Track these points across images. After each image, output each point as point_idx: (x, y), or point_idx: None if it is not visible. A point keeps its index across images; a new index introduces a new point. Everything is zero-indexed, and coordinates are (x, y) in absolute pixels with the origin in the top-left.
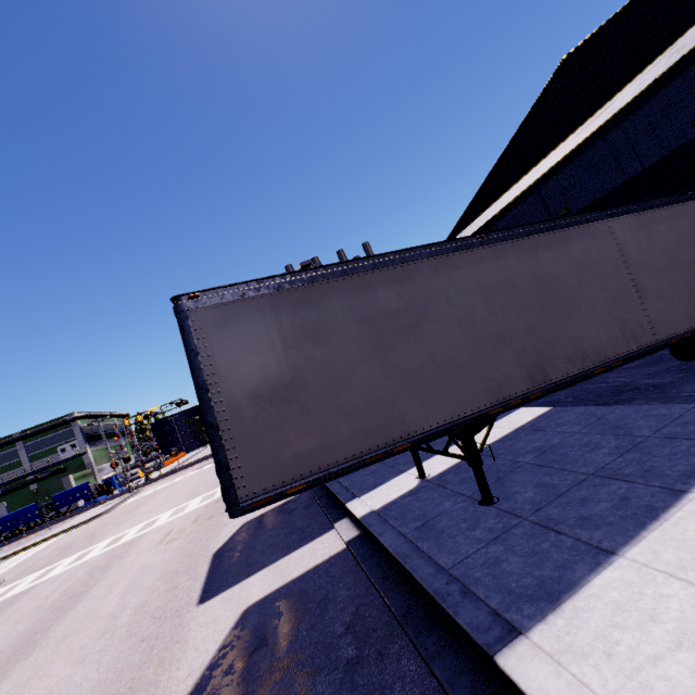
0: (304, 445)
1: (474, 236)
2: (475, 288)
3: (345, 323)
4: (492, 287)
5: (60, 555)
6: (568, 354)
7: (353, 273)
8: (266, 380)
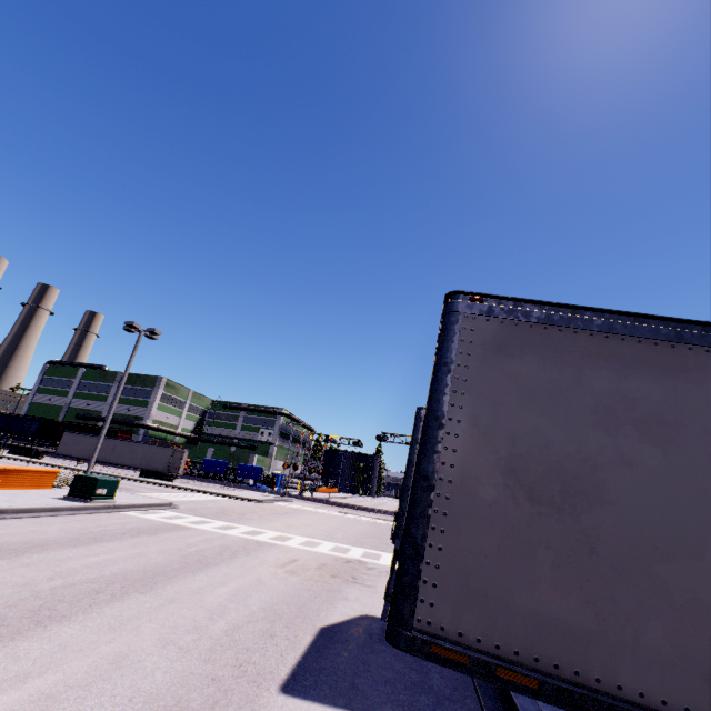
0: (560, 606)
1: None
2: None
3: None
4: None
5: (216, 514)
6: None
7: None
8: (534, 456)
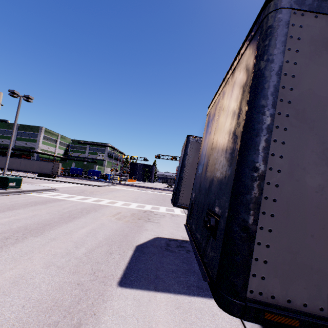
0: None
1: None
2: None
3: None
4: None
5: (78, 193)
6: None
7: None
8: None
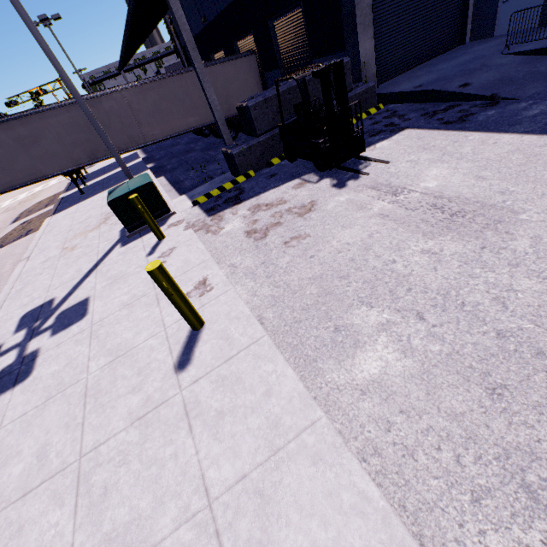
0: (8, 179)
1: (55, 103)
2: (60, 126)
3: (8, 141)
4: (68, 125)
5: None
6: (106, 149)
7: (4, 122)
8: None
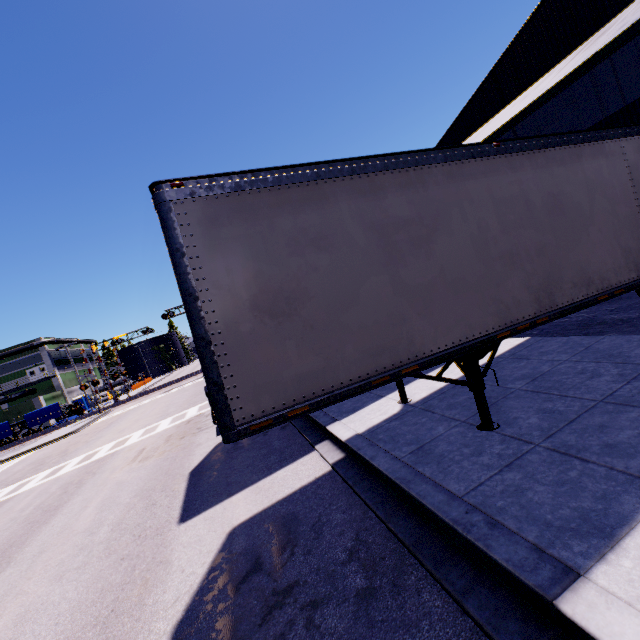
0: (307, 365)
1: (489, 143)
2: (489, 201)
3: (353, 229)
4: (506, 202)
5: (33, 470)
6: (574, 279)
7: (362, 172)
8: (264, 290)
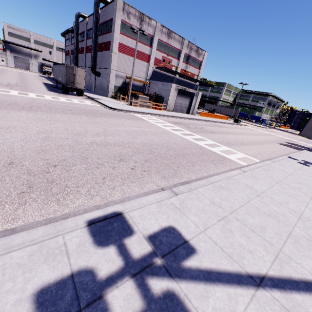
0: (309, 134)
1: None
2: None
3: None
4: None
5: (257, 129)
6: None
7: None
8: (311, 127)
